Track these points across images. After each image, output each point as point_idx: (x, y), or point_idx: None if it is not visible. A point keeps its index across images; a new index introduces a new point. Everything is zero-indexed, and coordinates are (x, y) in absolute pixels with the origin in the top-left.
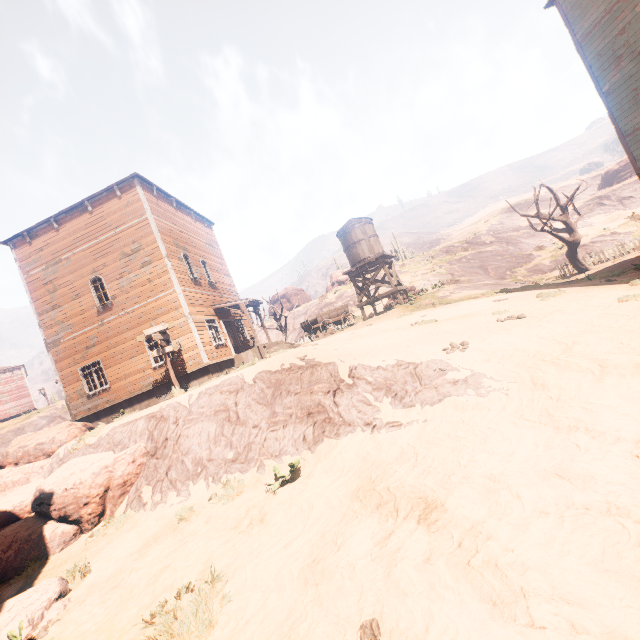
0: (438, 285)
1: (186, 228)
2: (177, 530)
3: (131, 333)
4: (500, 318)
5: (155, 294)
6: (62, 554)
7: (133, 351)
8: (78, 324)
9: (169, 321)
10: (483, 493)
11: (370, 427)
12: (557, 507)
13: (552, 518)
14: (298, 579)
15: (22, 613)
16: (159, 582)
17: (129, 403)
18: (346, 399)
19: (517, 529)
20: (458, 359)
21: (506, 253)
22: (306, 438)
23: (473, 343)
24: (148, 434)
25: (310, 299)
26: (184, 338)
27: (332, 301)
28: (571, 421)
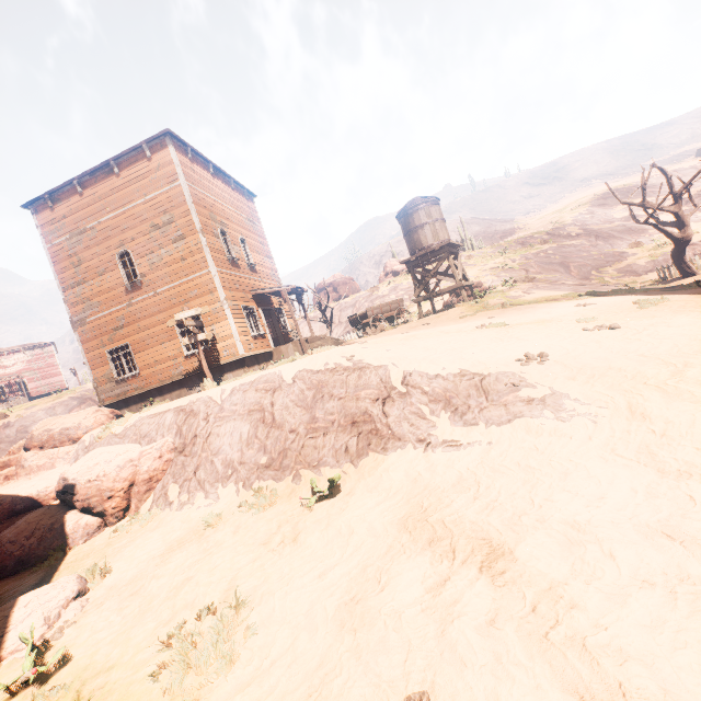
0: (509, 282)
1: (224, 199)
2: (203, 537)
3: (161, 316)
4: (587, 327)
5: (188, 274)
6: (85, 546)
7: (164, 336)
8: (105, 303)
9: (203, 306)
10: (564, 544)
11: (423, 444)
12: (666, 578)
13: (659, 592)
14: (333, 620)
15: (38, 610)
16: (180, 596)
17: (159, 392)
18: (397, 409)
19: (611, 599)
20: (535, 374)
21: (594, 249)
22: (349, 449)
23: (554, 355)
24: (176, 429)
25: (360, 290)
26: (219, 326)
27: (384, 294)
28: (681, 464)
